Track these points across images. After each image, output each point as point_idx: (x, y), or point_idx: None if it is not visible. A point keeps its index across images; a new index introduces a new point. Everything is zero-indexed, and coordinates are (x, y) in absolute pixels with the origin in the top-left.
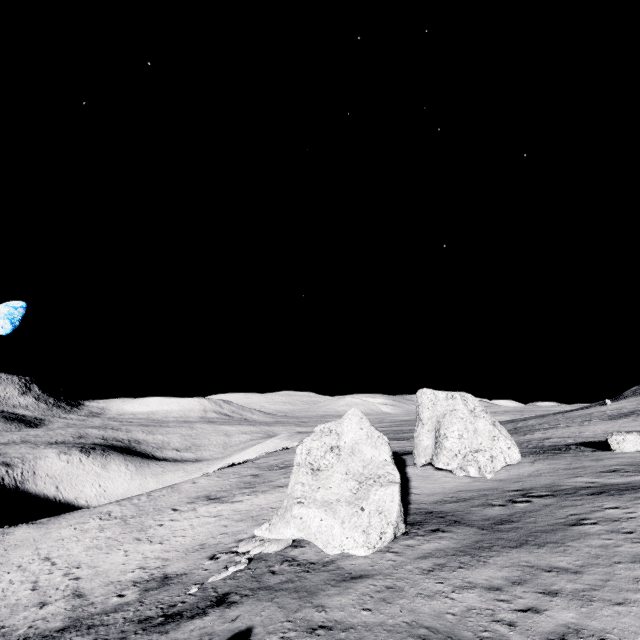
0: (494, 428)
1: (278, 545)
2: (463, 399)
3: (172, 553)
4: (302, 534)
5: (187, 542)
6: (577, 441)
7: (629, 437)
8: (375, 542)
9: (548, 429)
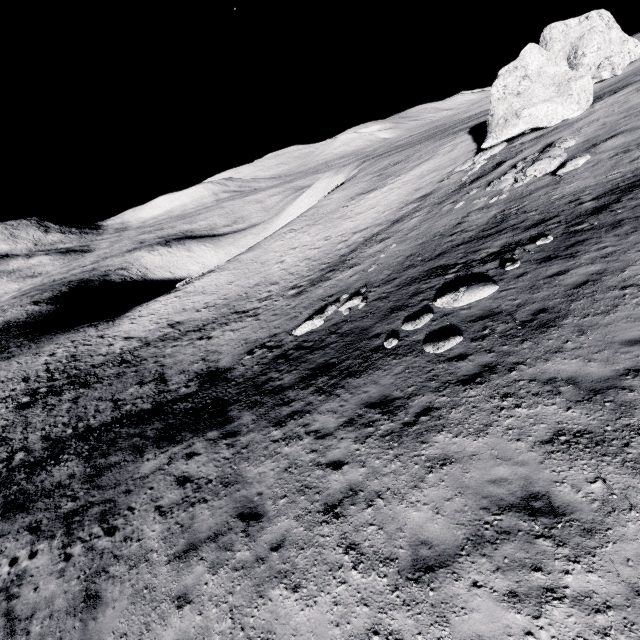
0: (624, 34)
1: (502, 146)
2: (598, 16)
3: (397, 201)
4: (529, 126)
5: (397, 197)
6: None
7: None
8: (584, 107)
9: None
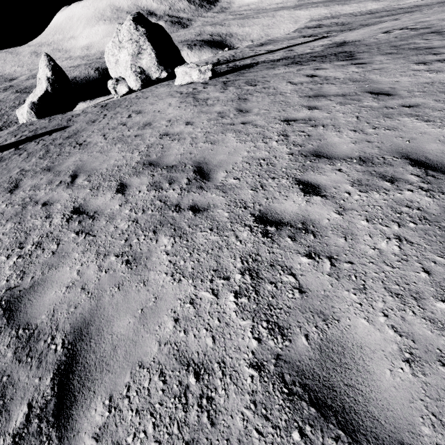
0: (129, 59)
1: None
2: (119, 29)
3: None
4: None
5: None
6: (262, 60)
7: (178, 70)
8: None
9: (367, 26)
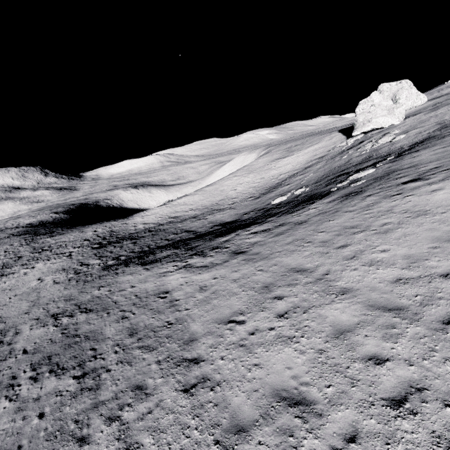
0: (418, 91)
1: (361, 135)
2: (405, 82)
3: (304, 161)
4: (375, 126)
5: (303, 159)
6: (442, 95)
7: None
8: (401, 120)
9: None
